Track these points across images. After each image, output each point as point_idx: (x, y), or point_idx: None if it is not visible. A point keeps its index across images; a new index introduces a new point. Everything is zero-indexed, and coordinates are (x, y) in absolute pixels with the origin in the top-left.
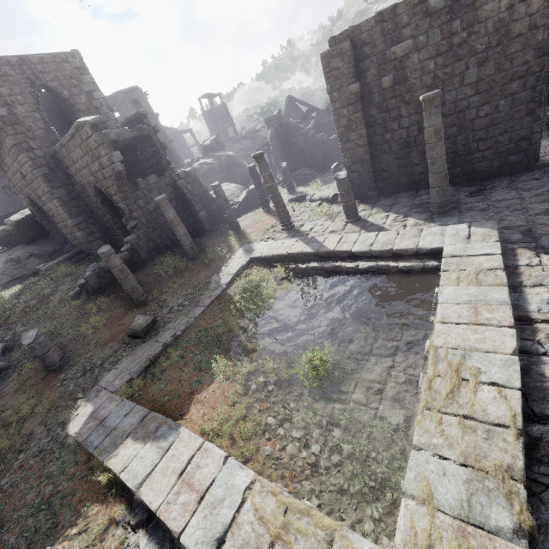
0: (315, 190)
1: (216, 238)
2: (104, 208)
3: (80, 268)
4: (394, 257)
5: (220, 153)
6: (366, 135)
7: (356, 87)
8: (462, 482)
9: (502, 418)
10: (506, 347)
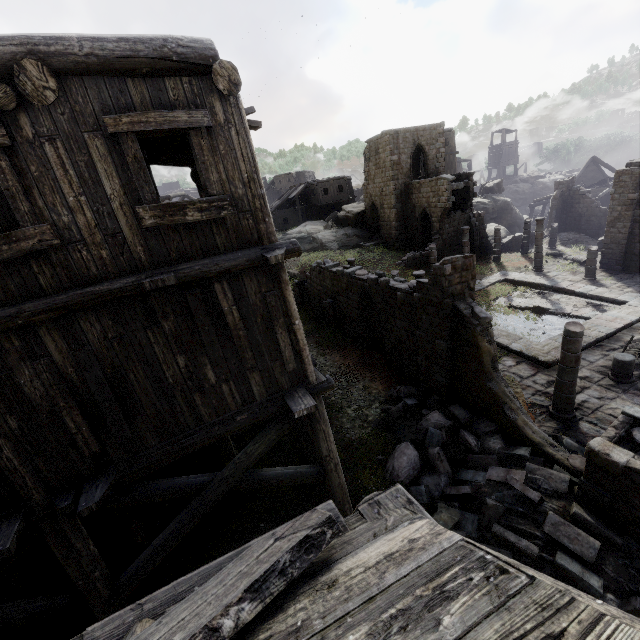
0: (573, 252)
1: (480, 261)
2: (419, 222)
3: (391, 251)
4: (599, 301)
5: (498, 197)
6: (629, 227)
7: (633, 196)
8: None
9: (593, 335)
10: (614, 327)
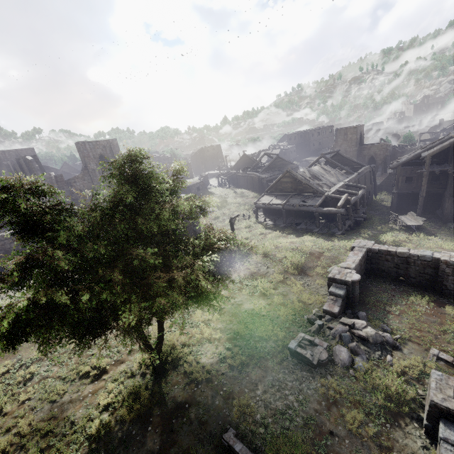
0: None
1: None
2: (367, 162)
3: None
4: None
5: None
6: None
7: None
8: None
9: None
10: None
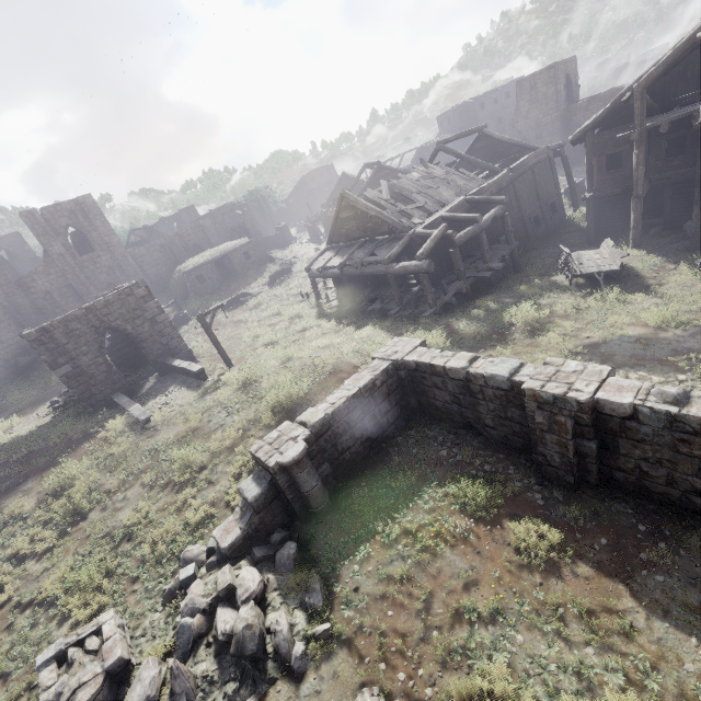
0: None
1: None
2: None
3: None
4: None
5: None
6: None
7: None
8: None
9: None
10: None
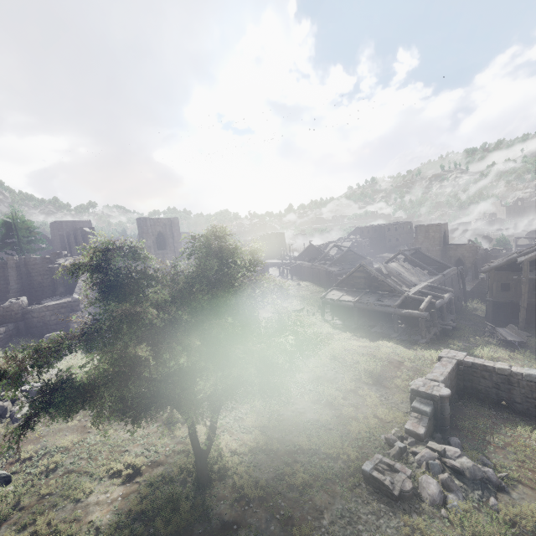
0: None
1: None
2: (454, 264)
3: None
4: None
5: None
6: None
7: None
8: None
9: None
10: None
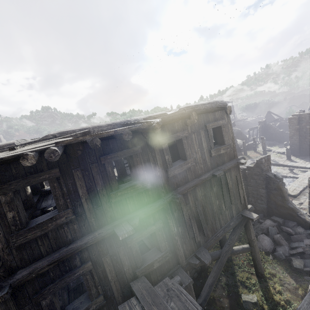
0: (275, 149)
1: (239, 155)
2: None
3: None
4: (298, 168)
5: (234, 128)
6: (299, 138)
7: (298, 126)
8: (297, 185)
9: (306, 182)
10: None
